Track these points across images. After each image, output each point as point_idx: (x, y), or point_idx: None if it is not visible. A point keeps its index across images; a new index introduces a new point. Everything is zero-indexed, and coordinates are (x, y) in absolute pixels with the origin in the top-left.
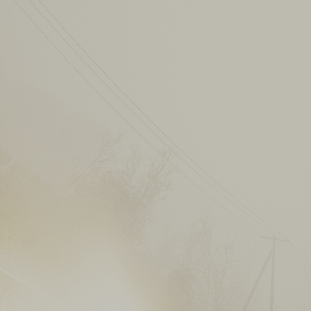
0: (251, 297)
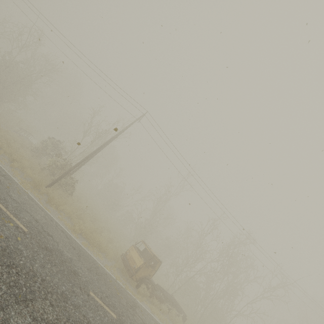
0: (94, 154)
